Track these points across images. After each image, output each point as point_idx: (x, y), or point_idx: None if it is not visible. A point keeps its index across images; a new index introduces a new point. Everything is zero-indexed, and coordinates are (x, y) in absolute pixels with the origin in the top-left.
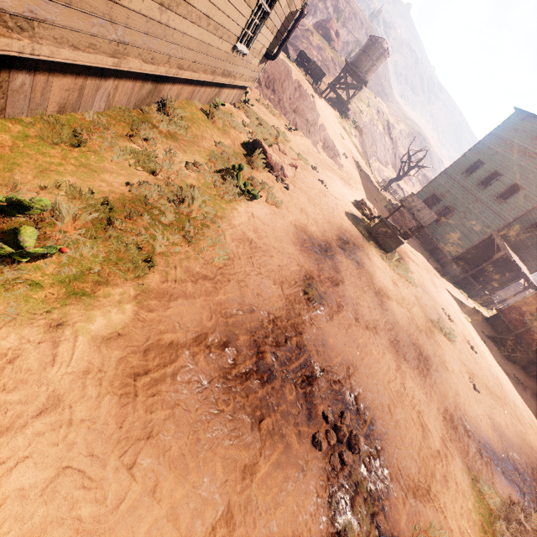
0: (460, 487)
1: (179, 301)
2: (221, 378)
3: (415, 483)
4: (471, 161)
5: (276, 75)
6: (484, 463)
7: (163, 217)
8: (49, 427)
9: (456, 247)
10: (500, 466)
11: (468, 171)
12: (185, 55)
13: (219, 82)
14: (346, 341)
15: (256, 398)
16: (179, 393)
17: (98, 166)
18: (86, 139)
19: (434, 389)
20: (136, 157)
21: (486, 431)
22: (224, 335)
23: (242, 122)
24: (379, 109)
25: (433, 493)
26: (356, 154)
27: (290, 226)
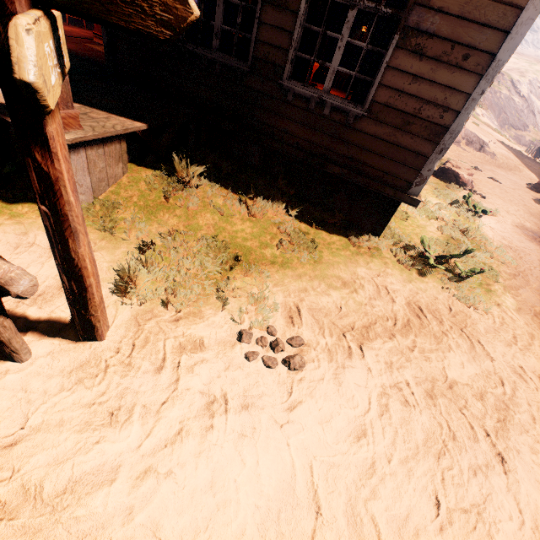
0: None
1: (521, 290)
2: None
3: None
4: None
5: None
6: None
7: (468, 244)
8: (539, 344)
9: None
10: None
11: None
12: None
13: None
14: None
15: None
16: None
17: (420, 224)
18: (404, 211)
19: None
20: (425, 212)
21: None
22: None
23: None
24: None
25: None
26: (494, 134)
27: (514, 227)
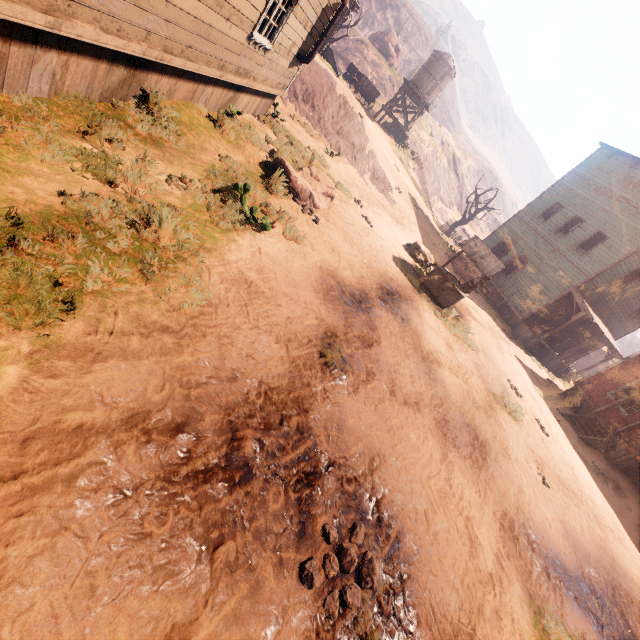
0: (517, 626)
1: (109, 363)
2: (160, 481)
3: (454, 626)
4: (548, 204)
5: (317, 88)
6: (552, 587)
7: (110, 243)
8: None
9: (528, 305)
10: (572, 588)
11: (545, 215)
12: (174, 35)
13: (233, 83)
14: (373, 422)
15: (216, 510)
16: (73, 509)
17: (16, 165)
18: (5, 128)
19: (490, 486)
20: (84, 159)
21: (556, 541)
22: (179, 413)
23: (266, 137)
24: (444, 140)
25: (479, 639)
26: (413, 190)
27: (314, 268)
